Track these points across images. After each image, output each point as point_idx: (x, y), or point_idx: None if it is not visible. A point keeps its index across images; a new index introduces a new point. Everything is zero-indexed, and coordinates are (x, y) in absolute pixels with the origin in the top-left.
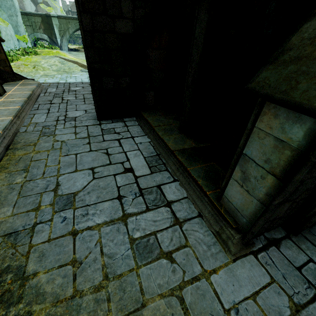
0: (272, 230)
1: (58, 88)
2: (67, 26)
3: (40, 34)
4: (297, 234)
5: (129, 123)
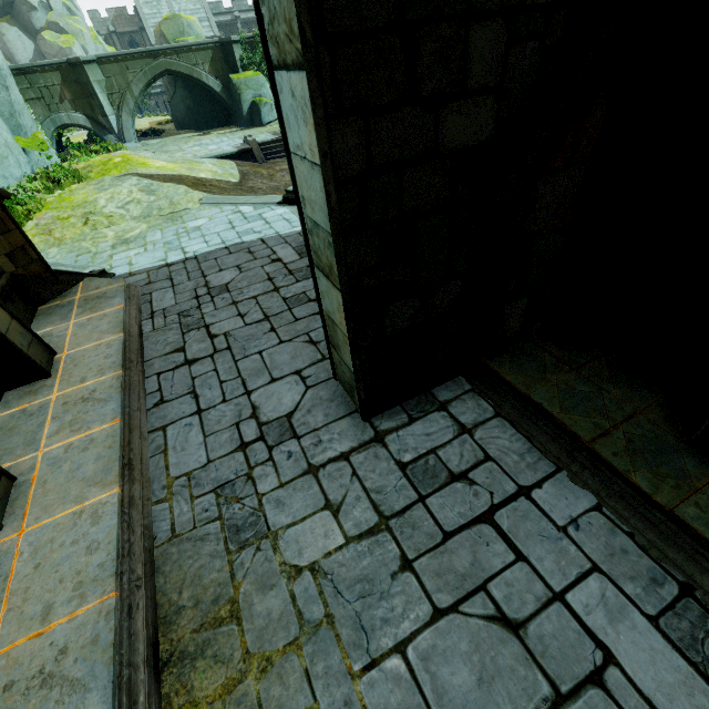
0: None
1: (176, 286)
2: (126, 79)
3: (66, 114)
4: None
5: (462, 412)
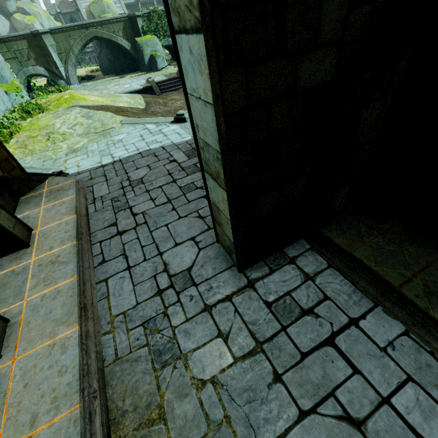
0: None
1: (109, 180)
2: (69, 43)
3: (32, 68)
4: None
5: (305, 264)
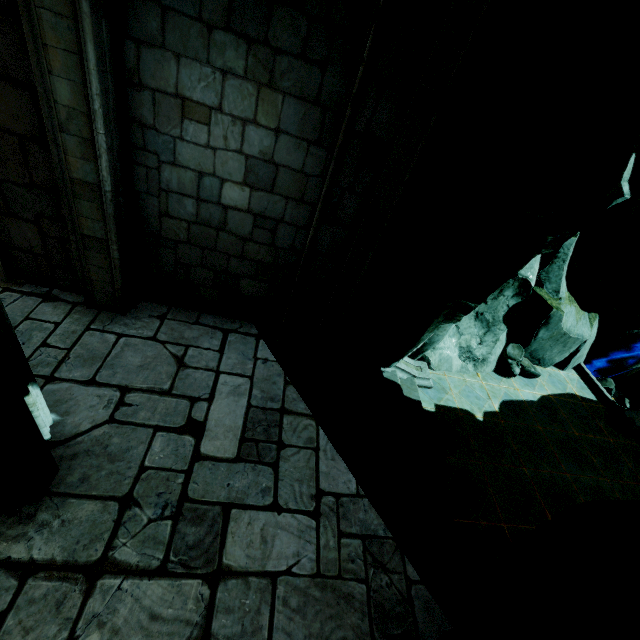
0: (70, 293)
1: None
2: None
3: None
4: (86, 305)
5: None
